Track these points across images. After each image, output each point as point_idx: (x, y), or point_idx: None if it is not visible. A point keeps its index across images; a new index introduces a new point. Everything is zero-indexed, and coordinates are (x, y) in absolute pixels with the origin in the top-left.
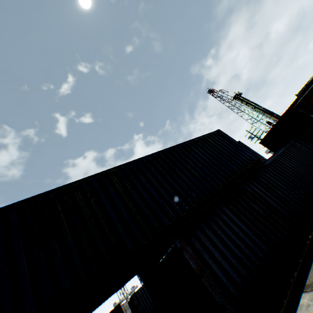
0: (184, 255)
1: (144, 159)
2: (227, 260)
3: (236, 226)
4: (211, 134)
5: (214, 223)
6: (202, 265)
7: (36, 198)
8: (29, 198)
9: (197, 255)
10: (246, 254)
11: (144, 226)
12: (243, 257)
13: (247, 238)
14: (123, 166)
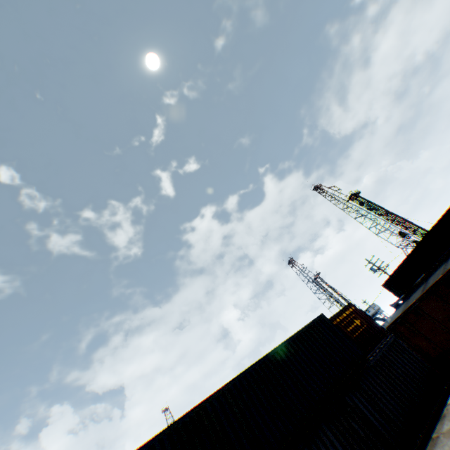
0: None
1: (251, 368)
2: None
3: None
4: (314, 322)
5: (316, 446)
6: None
7: (177, 423)
8: (172, 423)
9: None
10: None
11: None
12: None
13: None
14: (235, 379)
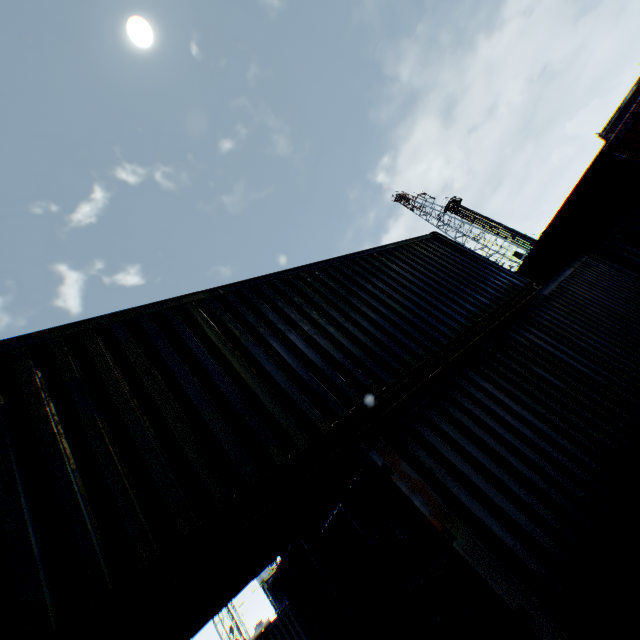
0: (395, 485)
1: (274, 277)
2: (505, 494)
3: (512, 415)
4: (421, 239)
5: (458, 409)
6: (448, 508)
7: None
8: None
9: (429, 484)
10: (549, 476)
11: (281, 418)
12: (543, 484)
13: (541, 440)
14: (224, 289)
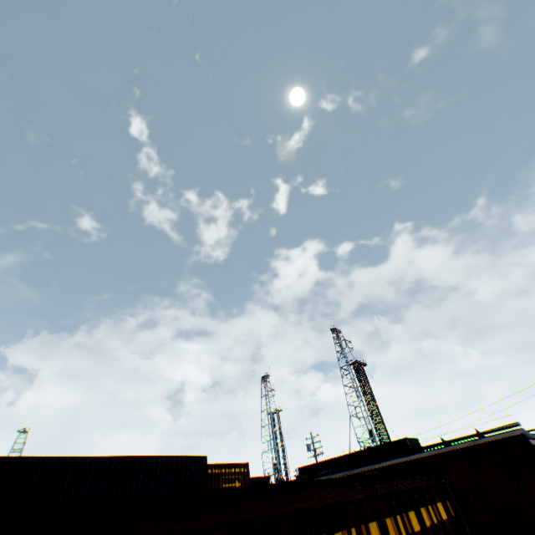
0: None
1: (109, 458)
2: None
3: None
4: (193, 457)
5: None
6: None
7: (16, 459)
8: (13, 456)
9: None
10: None
11: None
12: None
13: None
14: (89, 458)
